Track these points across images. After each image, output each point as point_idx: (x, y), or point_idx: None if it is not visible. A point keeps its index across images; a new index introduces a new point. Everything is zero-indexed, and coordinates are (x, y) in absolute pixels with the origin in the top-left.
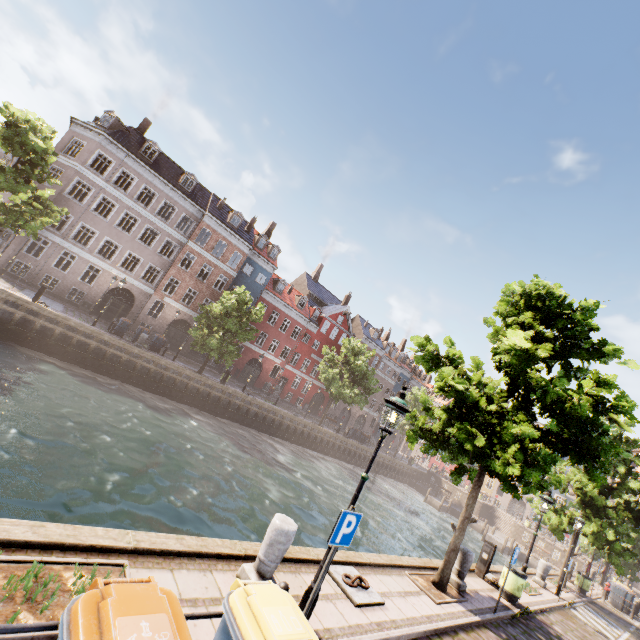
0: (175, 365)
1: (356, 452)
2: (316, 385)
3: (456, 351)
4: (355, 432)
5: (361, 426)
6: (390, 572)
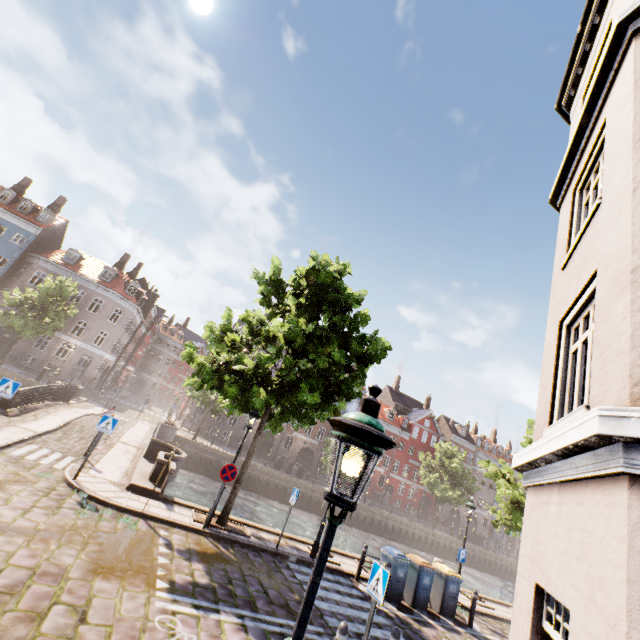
0: (317, 487)
1: (474, 555)
2: (419, 489)
3: (504, 469)
4: (468, 534)
5: (474, 528)
6: (499, 605)
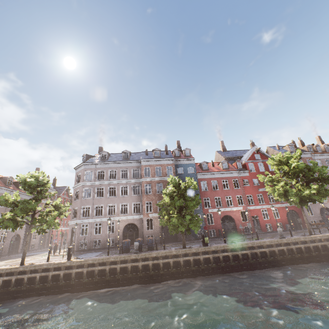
0: (162, 252)
1: None
2: (281, 207)
3: None
4: None
5: None
6: None
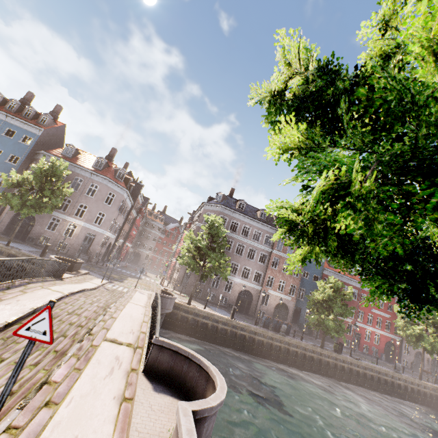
0: (310, 345)
1: None
2: (383, 335)
3: None
4: None
5: (437, 368)
6: None
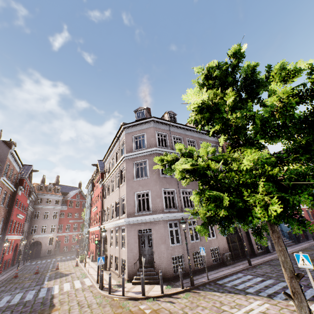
0: None
1: None
2: None
3: None
4: None
5: None
6: None
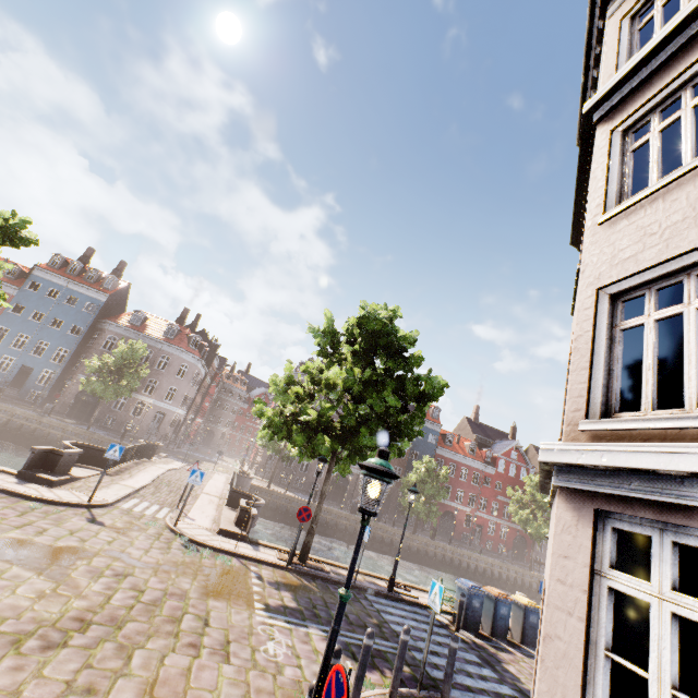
0: (397, 530)
1: None
2: (512, 527)
3: None
4: None
5: None
6: None
